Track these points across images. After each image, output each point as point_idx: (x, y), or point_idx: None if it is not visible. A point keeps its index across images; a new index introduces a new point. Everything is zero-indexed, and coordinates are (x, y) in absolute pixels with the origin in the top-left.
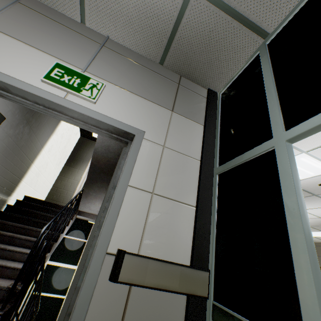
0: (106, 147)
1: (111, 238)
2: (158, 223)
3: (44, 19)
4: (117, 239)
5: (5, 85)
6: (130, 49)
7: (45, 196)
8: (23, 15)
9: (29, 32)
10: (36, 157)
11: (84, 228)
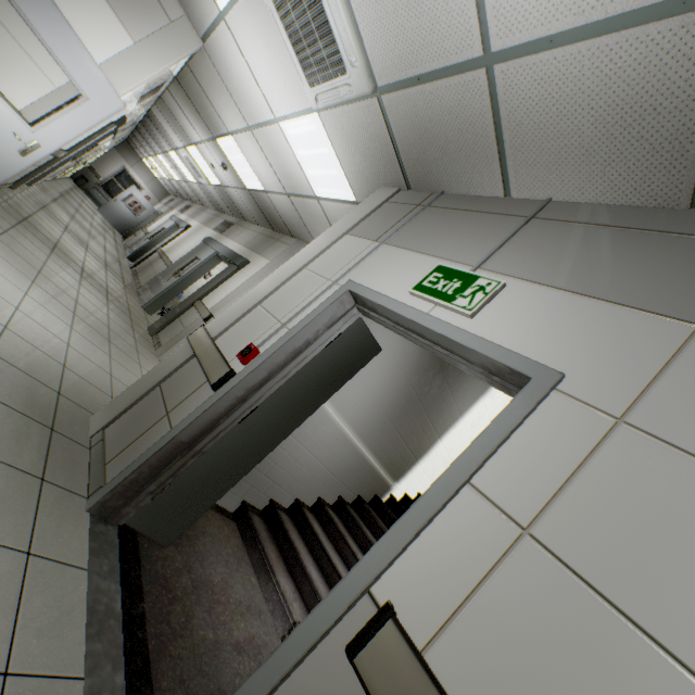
0: None
1: (389, 569)
2: (507, 621)
3: (450, 214)
4: (396, 580)
5: (372, 304)
6: (599, 203)
7: None
8: (427, 219)
9: (424, 237)
10: (447, 430)
11: None
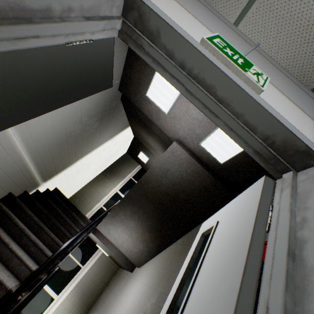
0: (165, 170)
1: None
2: None
3: (202, 6)
4: None
5: (160, 26)
6: (279, 64)
7: (70, 195)
8: None
9: (190, 6)
10: (87, 154)
11: (87, 250)
